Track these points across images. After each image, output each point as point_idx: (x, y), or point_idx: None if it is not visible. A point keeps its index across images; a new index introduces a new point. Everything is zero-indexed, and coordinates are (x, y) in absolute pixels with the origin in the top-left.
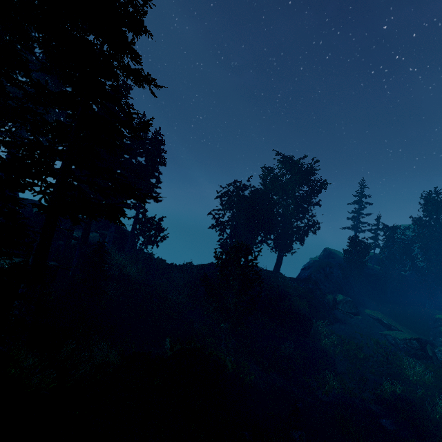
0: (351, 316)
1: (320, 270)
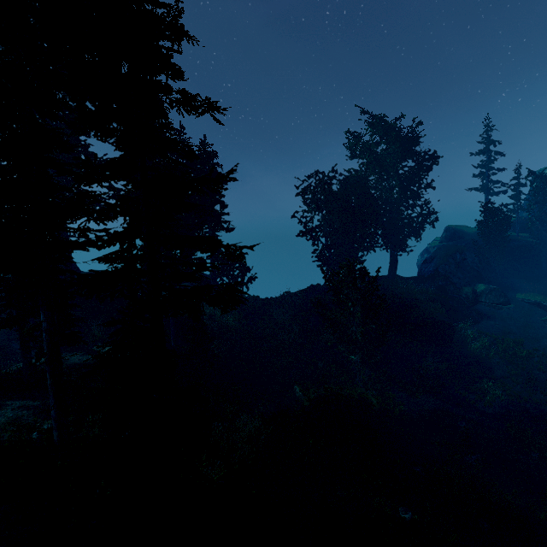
0: (500, 307)
1: (449, 260)
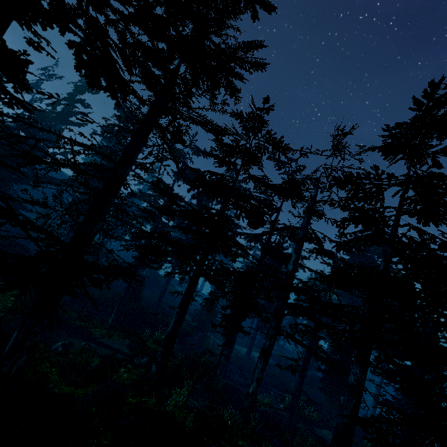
0: None
1: None
